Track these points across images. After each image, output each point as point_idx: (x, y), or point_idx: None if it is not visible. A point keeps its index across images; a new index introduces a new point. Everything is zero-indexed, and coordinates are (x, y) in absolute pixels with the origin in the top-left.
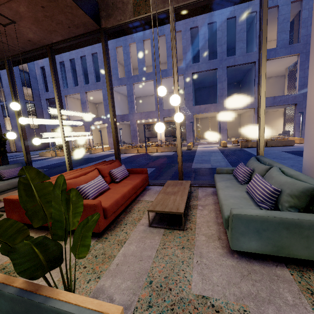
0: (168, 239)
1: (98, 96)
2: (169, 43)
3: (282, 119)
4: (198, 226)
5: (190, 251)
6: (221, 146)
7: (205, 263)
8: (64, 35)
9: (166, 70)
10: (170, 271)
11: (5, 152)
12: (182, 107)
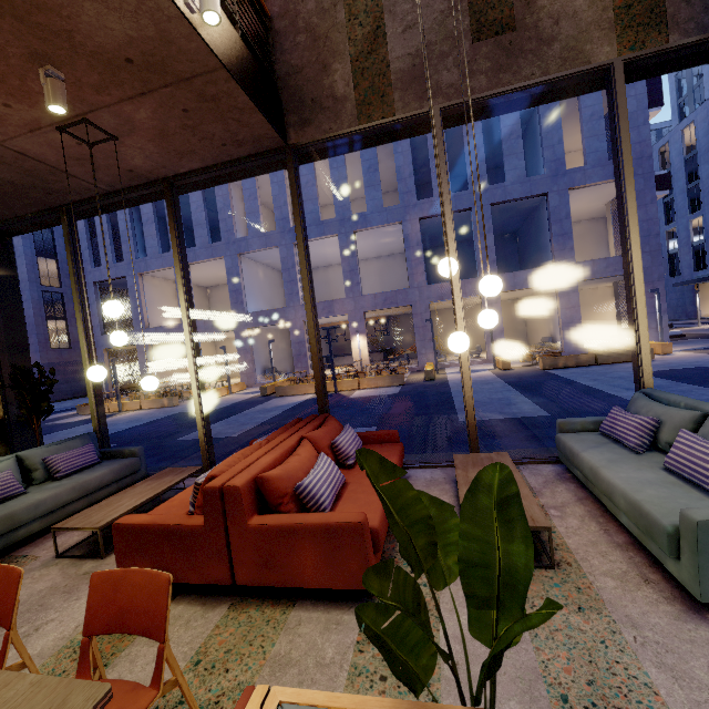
0: (531, 591)
1: (213, 273)
2: (367, 162)
3: (612, 304)
4: (580, 555)
5: (601, 615)
6: (496, 368)
7: (655, 640)
8: (207, 158)
9: (365, 214)
10: (590, 666)
11: (50, 412)
12: (404, 289)
